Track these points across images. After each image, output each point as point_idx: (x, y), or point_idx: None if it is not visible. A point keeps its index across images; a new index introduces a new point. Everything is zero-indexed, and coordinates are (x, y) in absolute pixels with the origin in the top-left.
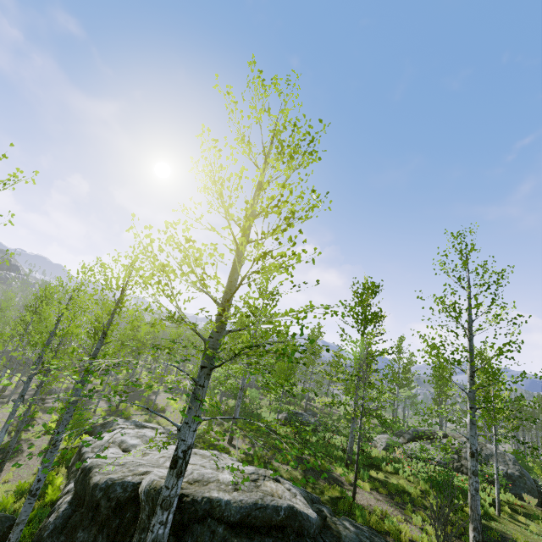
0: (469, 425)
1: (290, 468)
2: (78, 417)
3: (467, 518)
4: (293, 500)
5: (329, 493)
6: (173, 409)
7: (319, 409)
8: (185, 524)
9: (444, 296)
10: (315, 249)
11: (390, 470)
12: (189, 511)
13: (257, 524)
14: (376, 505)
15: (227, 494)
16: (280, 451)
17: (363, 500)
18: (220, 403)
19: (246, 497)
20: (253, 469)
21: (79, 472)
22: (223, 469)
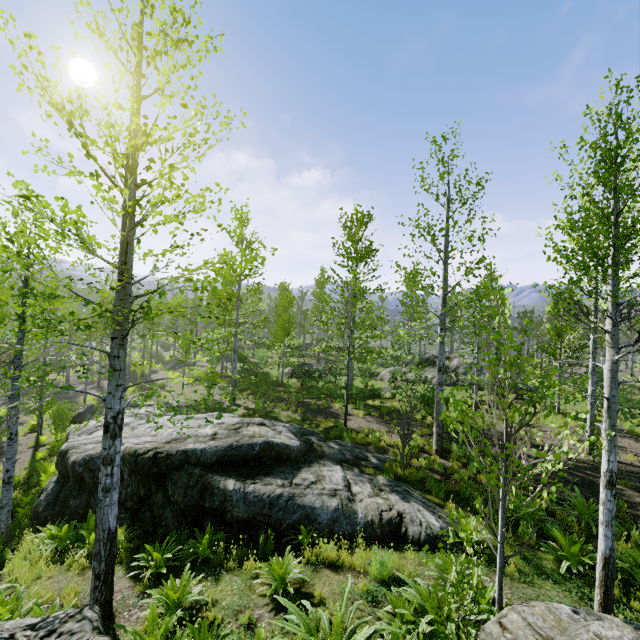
0: (439, 345)
1: (290, 413)
2: (57, 410)
3: (444, 420)
4: (276, 437)
5: (323, 425)
6: (173, 384)
7: (335, 356)
8: (164, 474)
9: (418, 219)
10: (218, 185)
11: (389, 396)
12: (165, 463)
13: (234, 460)
14: (366, 426)
15: (203, 444)
16: (284, 401)
17: (355, 424)
18: (222, 369)
19: (222, 443)
20: (238, 420)
21: (57, 457)
22: (206, 426)
